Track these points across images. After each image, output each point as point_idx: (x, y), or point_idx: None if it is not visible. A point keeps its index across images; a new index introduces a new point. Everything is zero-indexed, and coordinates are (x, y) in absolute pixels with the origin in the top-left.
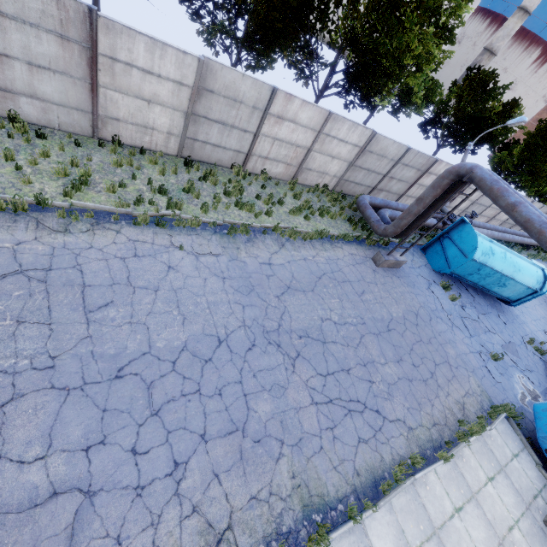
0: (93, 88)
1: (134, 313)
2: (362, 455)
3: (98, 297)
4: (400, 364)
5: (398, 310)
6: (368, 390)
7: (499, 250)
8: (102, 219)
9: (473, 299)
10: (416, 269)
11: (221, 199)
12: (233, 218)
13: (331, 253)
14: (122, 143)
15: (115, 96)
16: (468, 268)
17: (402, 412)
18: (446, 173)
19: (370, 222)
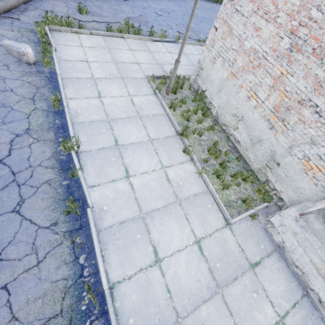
0: None
1: None
2: None
3: None
4: None
5: None
6: None
7: None
8: None
9: None
10: None
11: None
12: None
13: (211, 5)
14: None
15: None
16: None
17: None
18: None
19: None
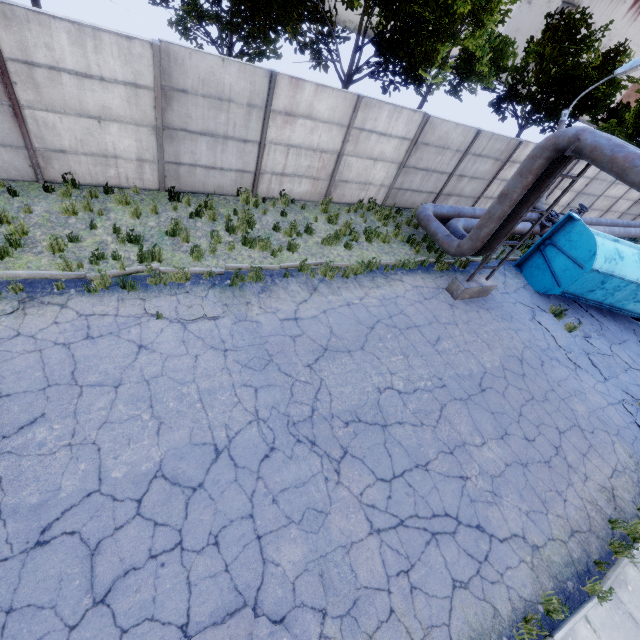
0: (16, 111)
1: (78, 427)
2: (462, 611)
3: (20, 412)
4: (505, 441)
5: (493, 358)
6: (461, 492)
7: (630, 252)
8: (39, 291)
9: (600, 324)
10: (512, 294)
11: (222, 238)
12: (241, 261)
13: (386, 290)
14: (80, 183)
15: (50, 118)
16: (587, 283)
17: (518, 521)
18: (538, 150)
19: (437, 239)
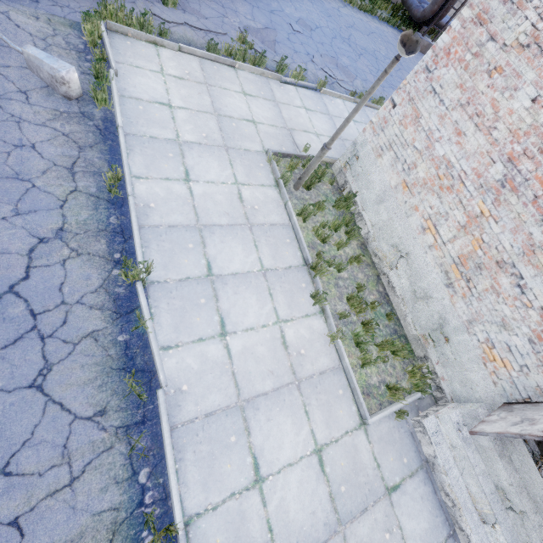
0: None
1: None
2: None
3: None
4: None
5: None
6: None
7: None
8: None
9: None
10: None
11: None
12: None
13: (379, 26)
14: None
15: None
16: None
17: None
18: None
19: (411, 9)
